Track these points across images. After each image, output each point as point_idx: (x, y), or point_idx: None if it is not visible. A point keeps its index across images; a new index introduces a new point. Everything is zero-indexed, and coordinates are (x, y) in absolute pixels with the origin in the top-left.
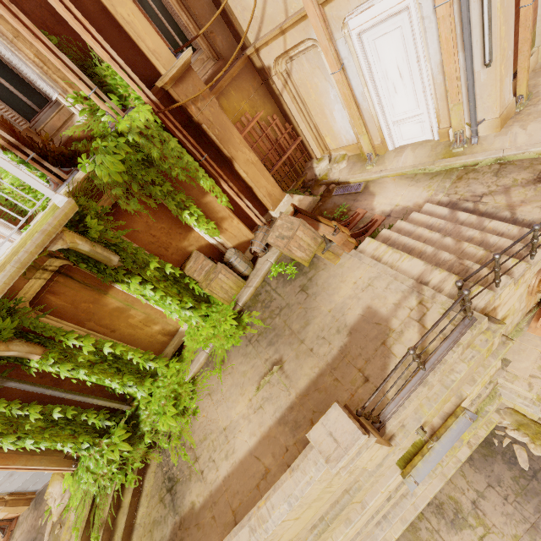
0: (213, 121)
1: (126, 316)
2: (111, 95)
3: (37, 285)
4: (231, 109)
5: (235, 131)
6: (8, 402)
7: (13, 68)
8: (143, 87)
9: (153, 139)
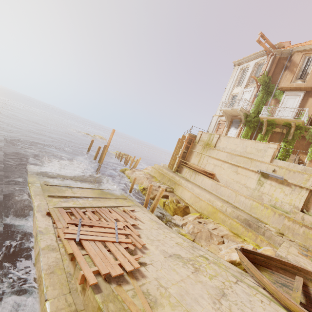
0: None
1: None
2: None
3: (278, 130)
4: None
5: None
6: (250, 134)
7: None
8: None
9: None
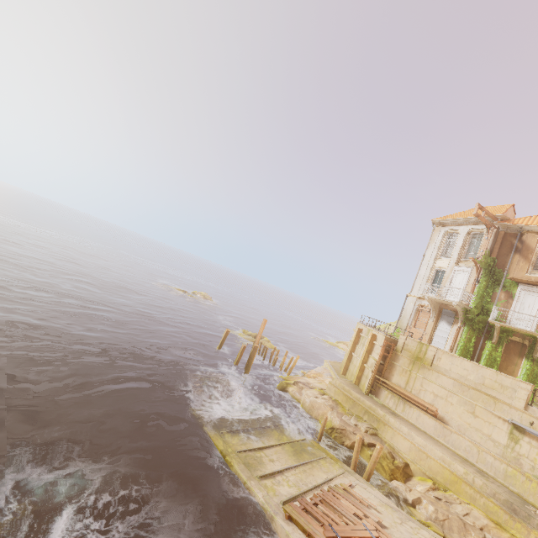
0: None
1: (510, 364)
2: None
3: (516, 340)
4: None
5: None
6: (475, 338)
7: None
8: None
9: None
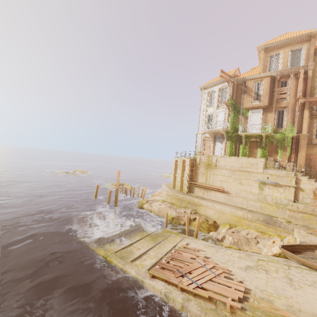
0: (302, 144)
1: (253, 154)
2: (290, 131)
3: (253, 140)
4: (315, 151)
5: (305, 149)
6: (234, 146)
7: (283, 123)
8: (295, 133)
9: (288, 138)
